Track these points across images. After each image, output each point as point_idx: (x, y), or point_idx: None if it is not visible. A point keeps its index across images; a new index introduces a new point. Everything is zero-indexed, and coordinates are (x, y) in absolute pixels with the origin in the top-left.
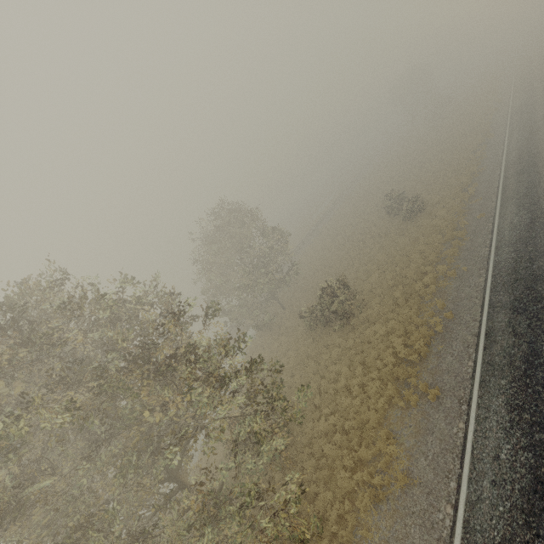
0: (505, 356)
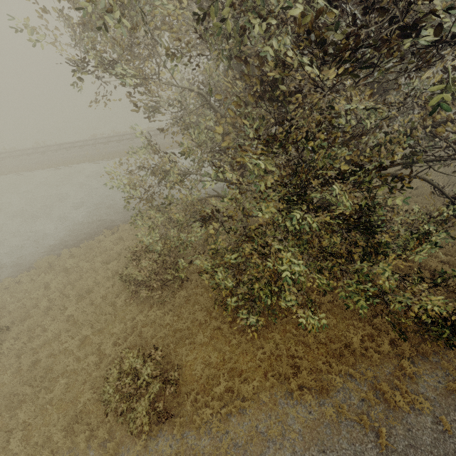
0: None
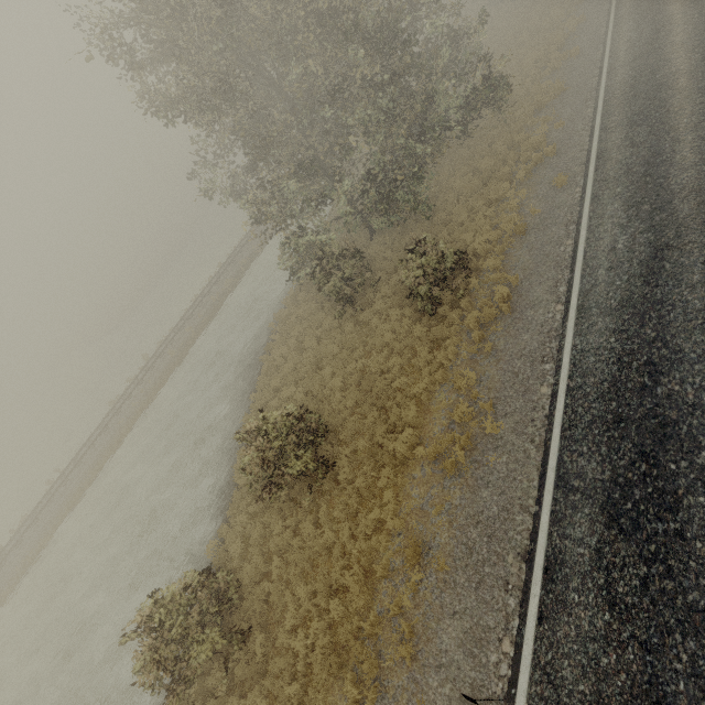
0: (633, 7)
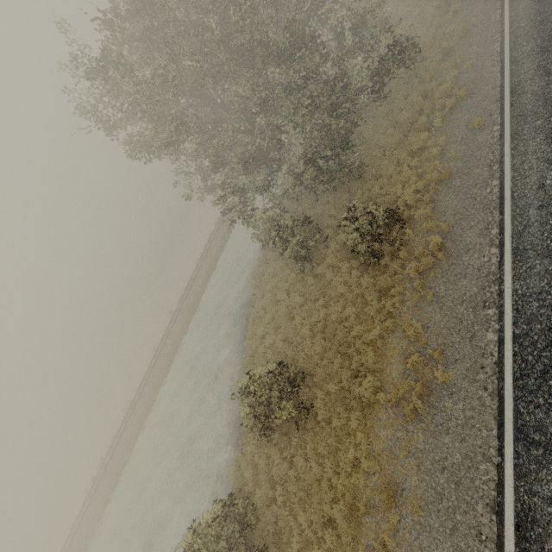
0: None
